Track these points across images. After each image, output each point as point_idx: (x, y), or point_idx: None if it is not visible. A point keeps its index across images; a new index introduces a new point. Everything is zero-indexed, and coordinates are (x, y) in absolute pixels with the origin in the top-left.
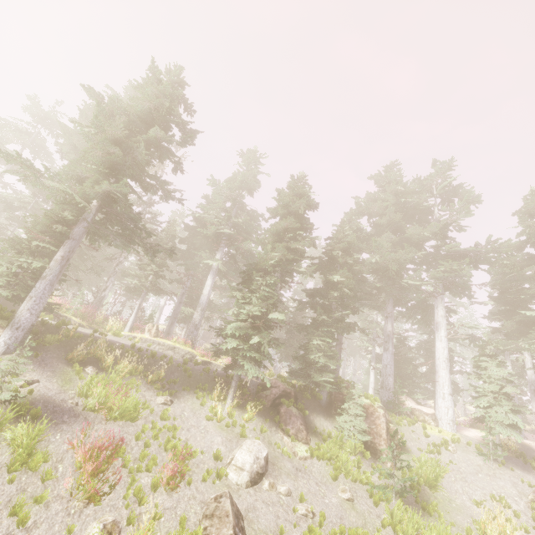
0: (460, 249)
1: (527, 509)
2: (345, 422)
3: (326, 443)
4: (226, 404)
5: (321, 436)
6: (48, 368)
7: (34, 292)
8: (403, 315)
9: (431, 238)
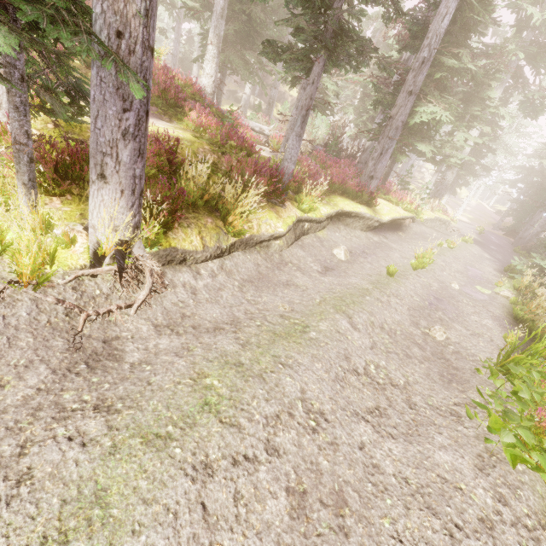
0: None
1: None
2: None
3: None
4: None
5: None
6: None
7: None
8: None
9: None
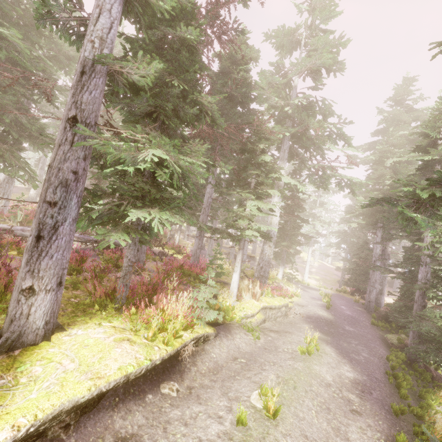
0: None
1: None
2: None
3: None
4: None
5: None
6: None
7: None
8: None
9: None
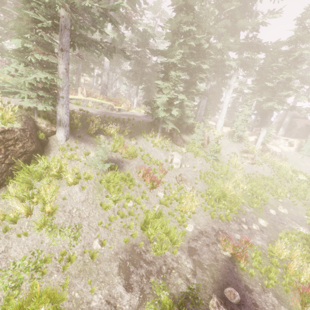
0: (260, 43)
1: (239, 154)
2: (196, 137)
3: (189, 145)
4: (157, 139)
5: (186, 143)
6: (88, 142)
7: (62, 101)
8: (213, 77)
9: (248, 29)
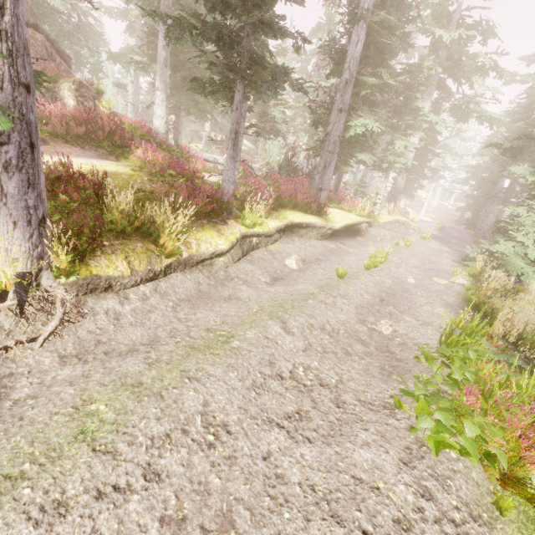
0: None
1: None
2: None
3: None
4: None
5: None
6: None
7: None
8: None
9: None
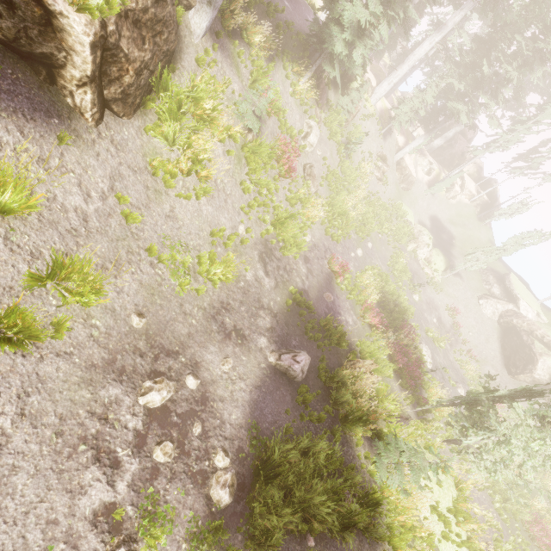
0: None
1: (374, 159)
2: (346, 105)
3: (330, 114)
4: (301, 82)
5: (328, 106)
6: (225, 52)
7: None
8: None
9: None
